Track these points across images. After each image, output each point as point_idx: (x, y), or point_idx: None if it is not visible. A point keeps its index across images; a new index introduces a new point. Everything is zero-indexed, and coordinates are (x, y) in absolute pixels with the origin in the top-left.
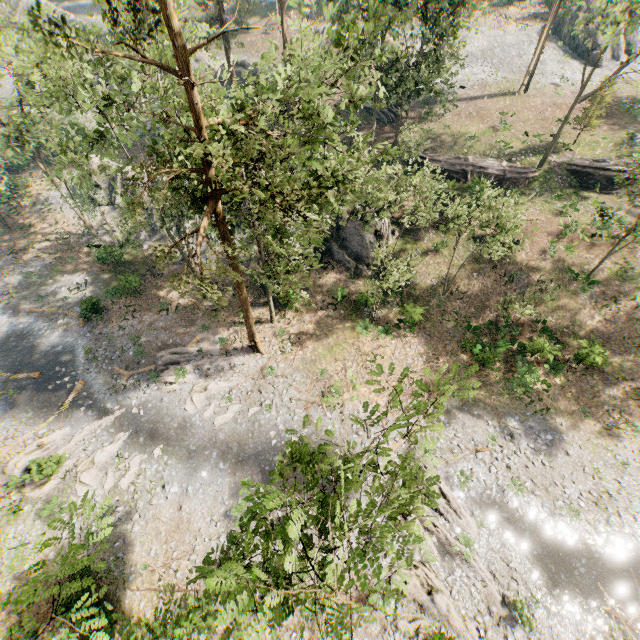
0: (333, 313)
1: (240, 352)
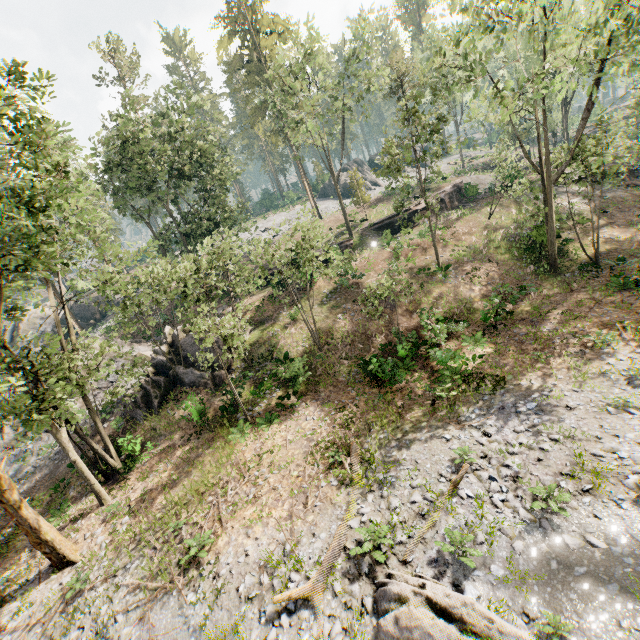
0: (198, 442)
1: (32, 585)
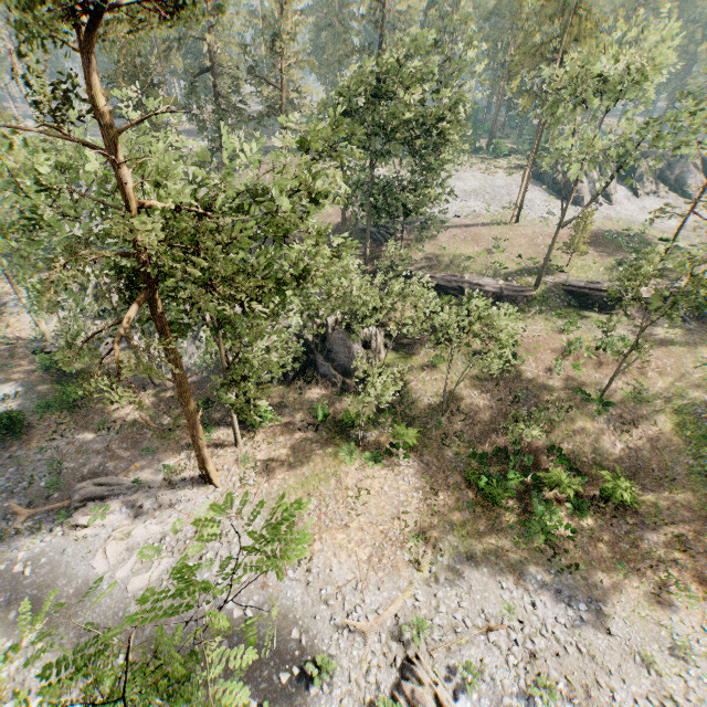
0: (313, 435)
1: (188, 484)
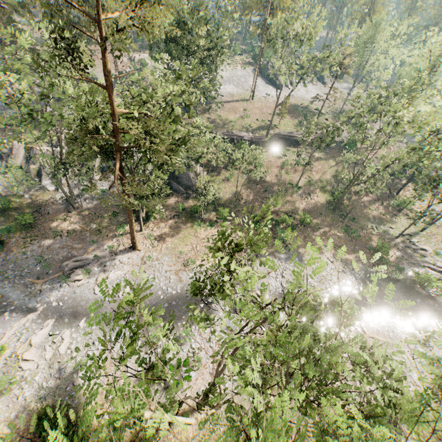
0: (178, 220)
1: (124, 252)
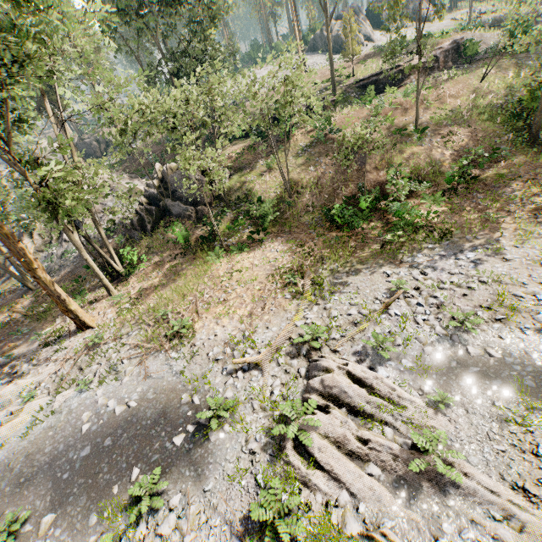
0: (182, 260)
1: (65, 338)
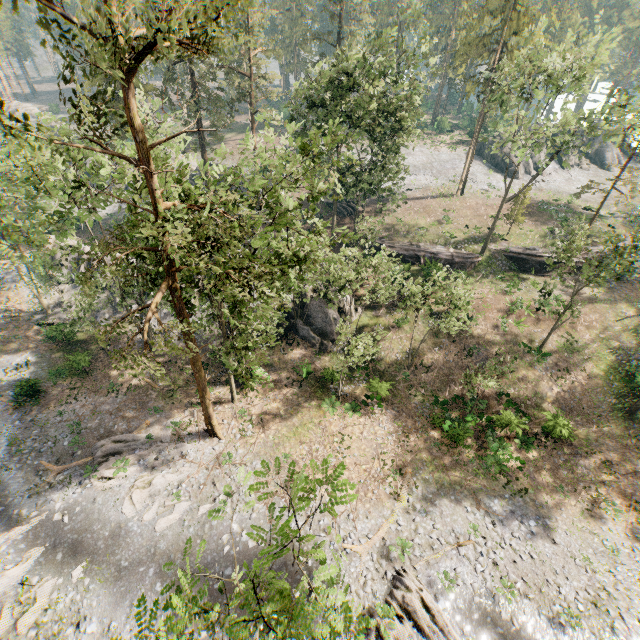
0: (298, 390)
1: (195, 437)
